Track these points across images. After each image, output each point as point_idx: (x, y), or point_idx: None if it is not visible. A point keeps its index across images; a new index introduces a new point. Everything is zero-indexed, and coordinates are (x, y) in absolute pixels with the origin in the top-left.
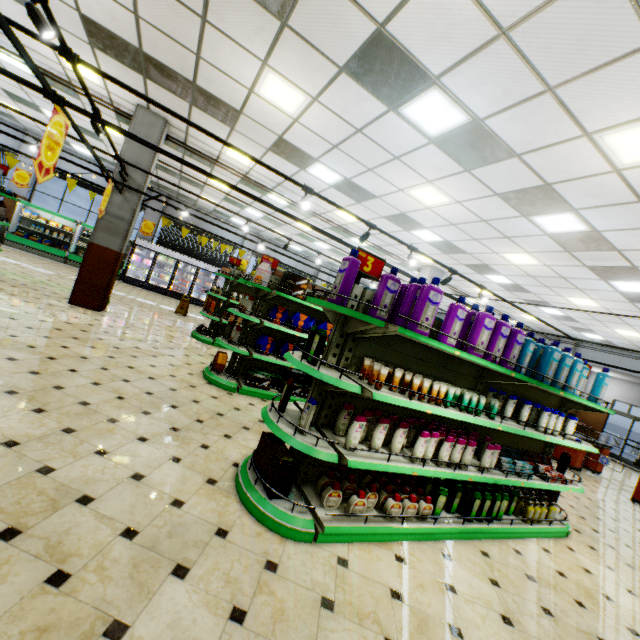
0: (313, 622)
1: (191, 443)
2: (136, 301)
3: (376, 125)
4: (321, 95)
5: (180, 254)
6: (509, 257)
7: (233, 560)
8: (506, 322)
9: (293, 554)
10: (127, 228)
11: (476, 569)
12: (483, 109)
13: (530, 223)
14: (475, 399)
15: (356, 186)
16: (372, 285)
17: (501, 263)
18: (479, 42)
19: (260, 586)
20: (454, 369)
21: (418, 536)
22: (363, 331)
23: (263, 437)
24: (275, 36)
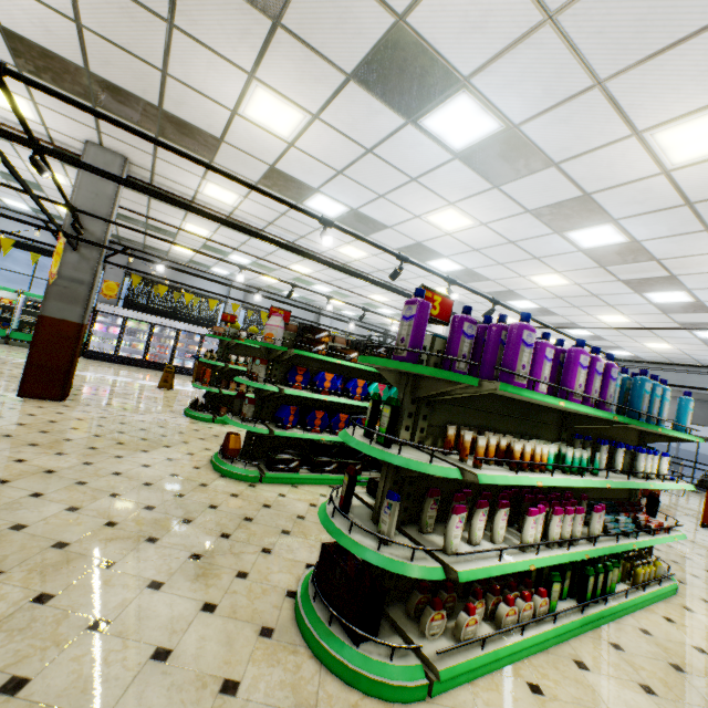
0: None
1: (223, 574)
2: (106, 380)
3: (390, 142)
4: (323, 111)
5: (154, 316)
6: (537, 279)
7: None
8: (599, 356)
9: None
10: (88, 292)
11: (620, 675)
12: (519, 113)
13: (563, 240)
14: (577, 455)
15: (364, 217)
16: (392, 327)
17: (527, 287)
18: (520, 31)
19: None
20: (536, 419)
21: (541, 645)
22: (441, 392)
23: (325, 551)
24: (265, 40)
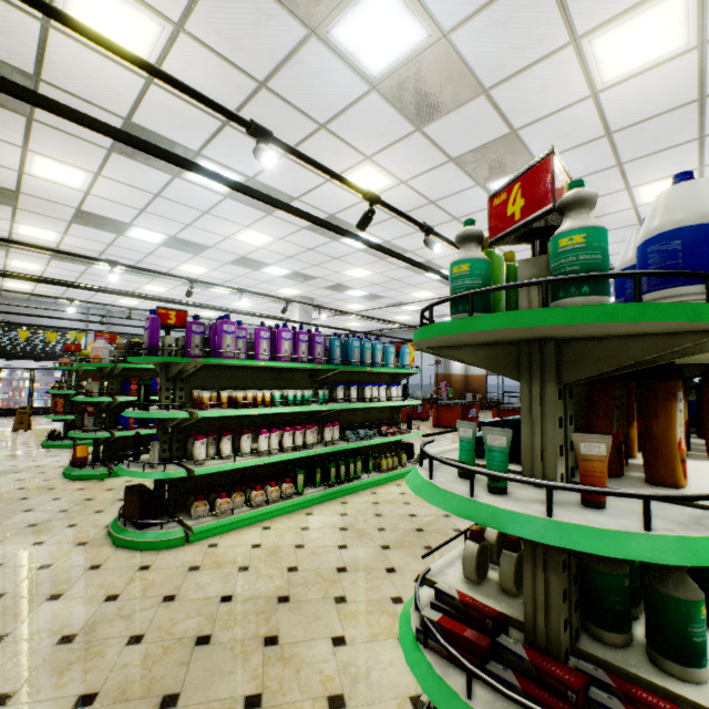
0: (180, 580)
1: (55, 528)
2: None
3: (171, 189)
4: (102, 171)
5: None
6: (350, 273)
7: (107, 576)
8: (302, 331)
9: (167, 556)
10: None
11: (332, 513)
12: (249, 170)
13: (343, 244)
14: (299, 394)
15: (185, 241)
16: None
17: (348, 279)
18: (213, 129)
19: (133, 580)
20: (288, 378)
21: (286, 510)
22: (185, 371)
23: (126, 490)
24: (26, 128)
